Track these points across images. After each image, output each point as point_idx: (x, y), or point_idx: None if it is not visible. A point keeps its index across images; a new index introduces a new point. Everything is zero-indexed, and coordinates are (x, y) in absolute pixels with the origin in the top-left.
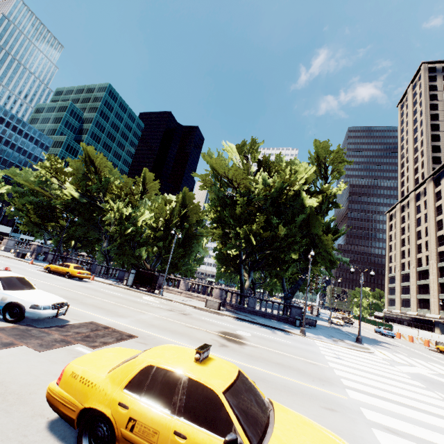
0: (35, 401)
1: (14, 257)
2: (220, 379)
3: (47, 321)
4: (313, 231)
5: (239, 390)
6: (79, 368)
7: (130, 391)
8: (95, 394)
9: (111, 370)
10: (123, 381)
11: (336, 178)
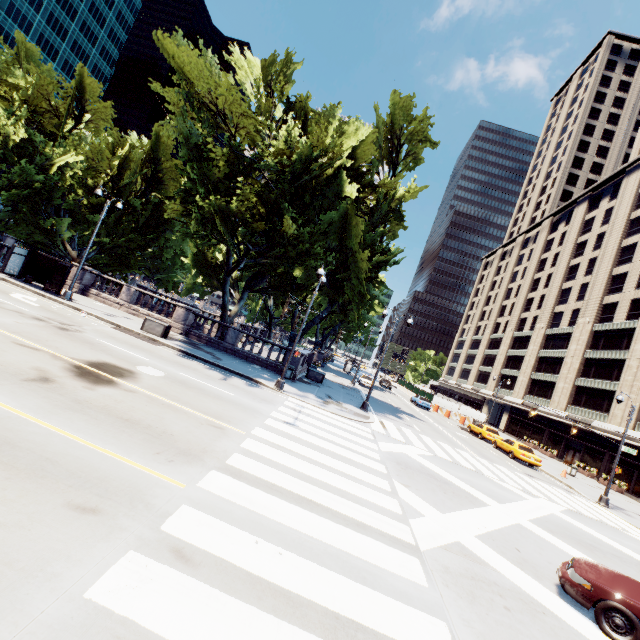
0: None
1: None
2: None
3: None
4: (346, 244)
5: None
6: None
7: None
8: None
9: None
10: None
11: (410, 170)
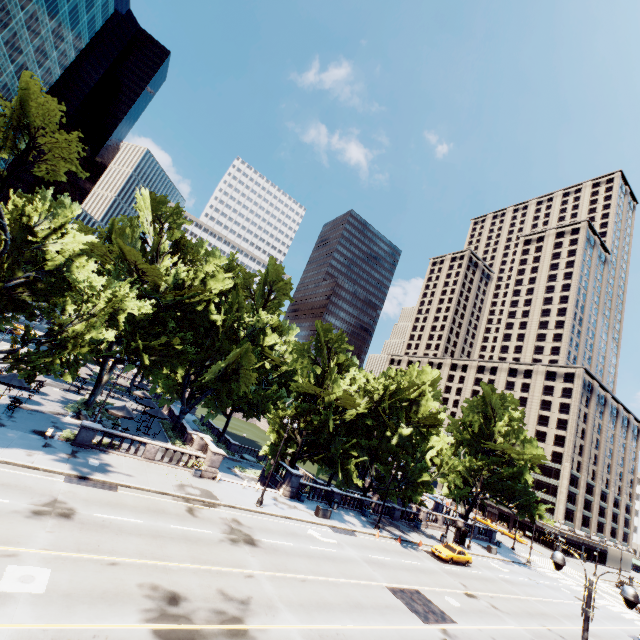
0: None
1: (319, 517)
2: None
3: None
4: None
5: None
6: None
7: None
8: None
9: None
10: None
11: None
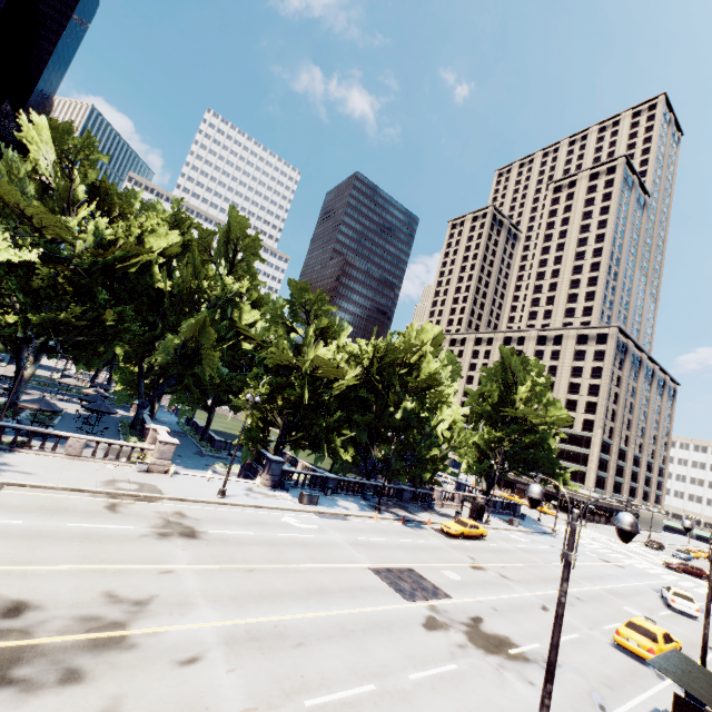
0: None
1: (304, 504)
2: None
3: None
4: None
5: None
6: None
7: None
8: None
9: None
10: None
11: None
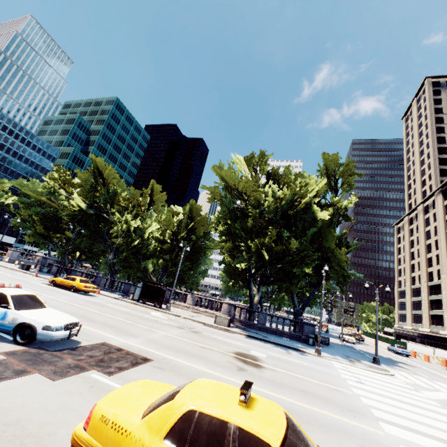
0: (55, 445)
1: (19, 268)
2: (273, 428)
3: (58, 343)
4: (325, 245)
5: (294, 442)
6: (109, 410)
7: (171, 442)
8: (130, 445)
9: (145, 413)
10: (162, 430)
11: (347, 191)
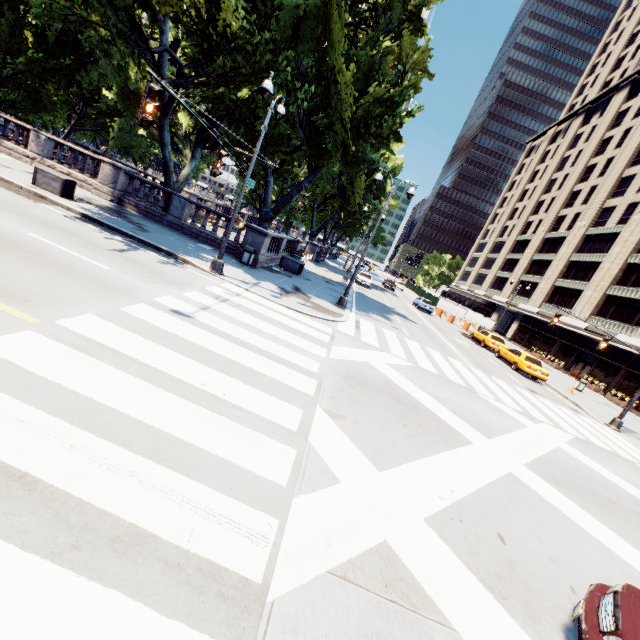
0: None
1: None
2: None
3: None
4: (328, 60)
5: None
6: None
7: None
8: None
9: None
10: None
11: None
